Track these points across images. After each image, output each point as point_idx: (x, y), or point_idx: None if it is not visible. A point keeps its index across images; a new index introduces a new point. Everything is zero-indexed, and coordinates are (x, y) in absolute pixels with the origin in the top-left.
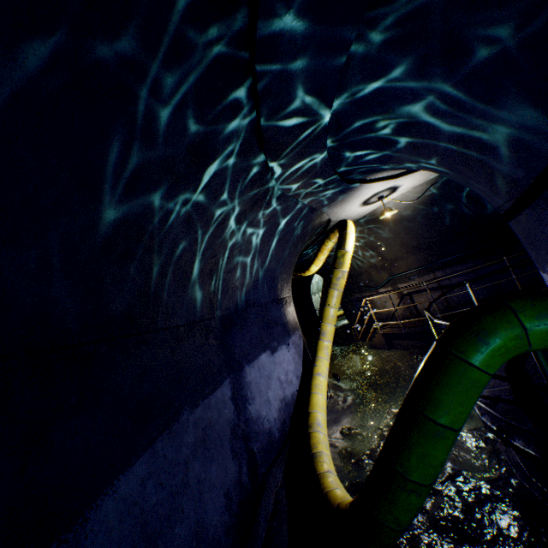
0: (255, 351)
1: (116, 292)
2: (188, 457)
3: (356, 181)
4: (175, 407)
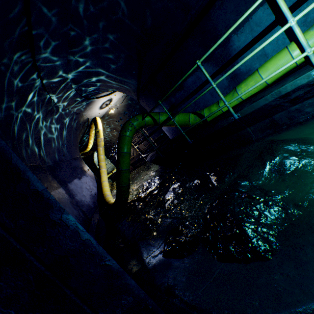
0: (71, 178)
1: (7, 144)
2: None
3: (92, 98)
4: None
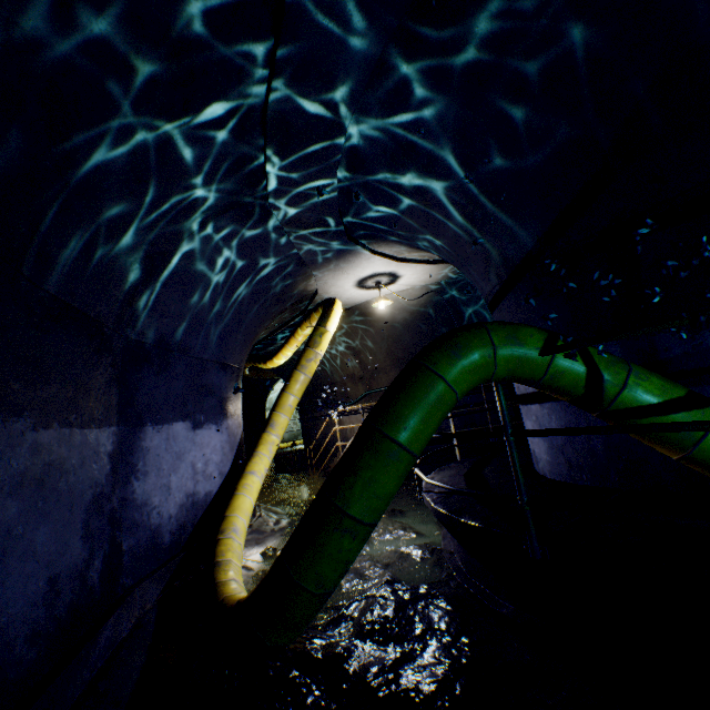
0: (170, 413)
1: None
2: (2, 486)
3: (359, 243)
4: (6, 399)
